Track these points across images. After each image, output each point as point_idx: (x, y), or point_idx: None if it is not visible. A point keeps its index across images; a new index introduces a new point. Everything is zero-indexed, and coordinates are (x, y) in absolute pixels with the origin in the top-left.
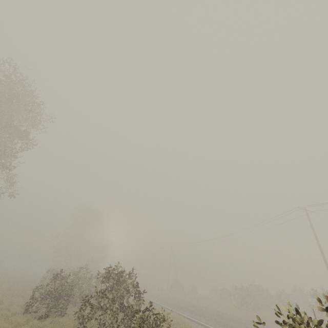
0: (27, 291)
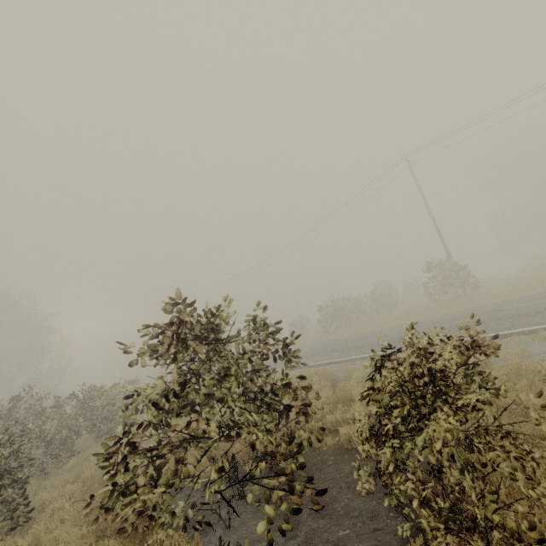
0: None
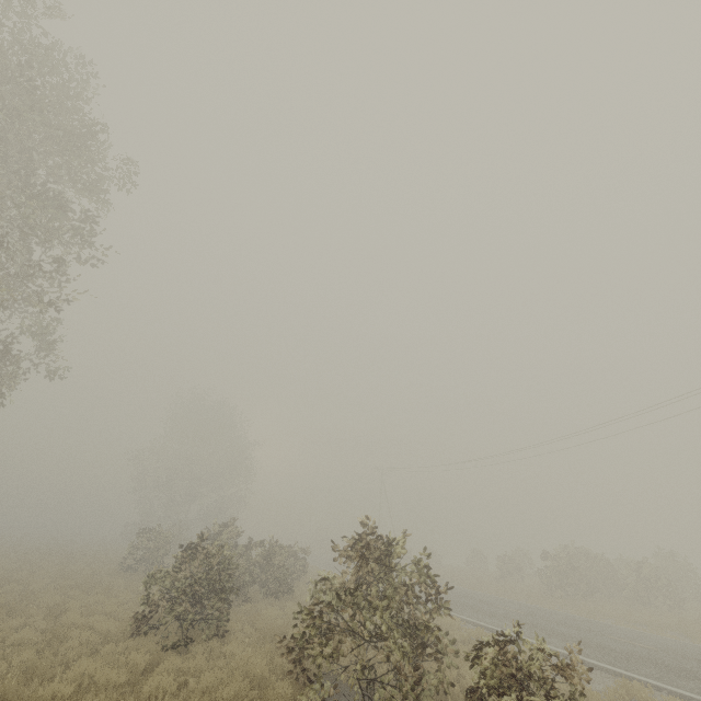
0: (102, 576)
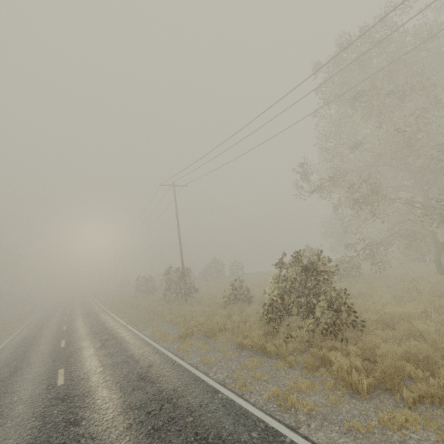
0: None
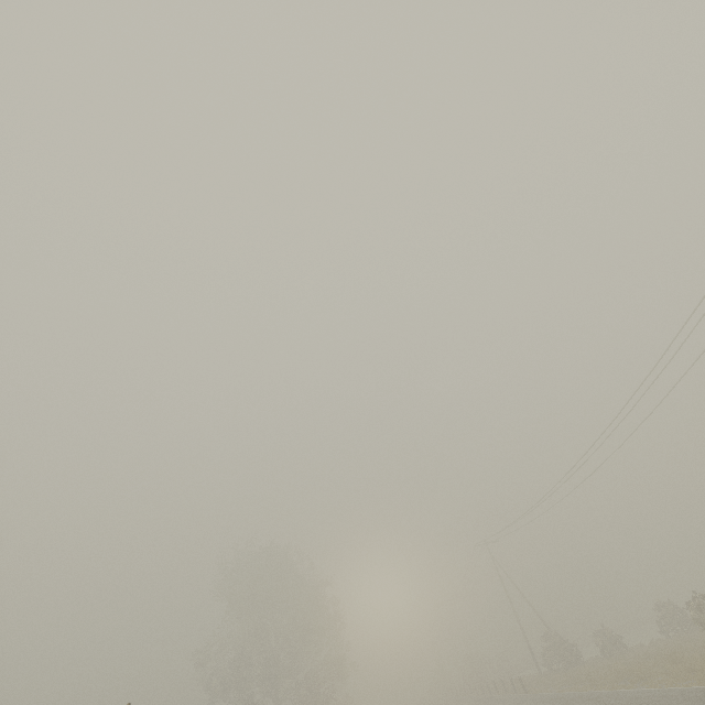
0: None
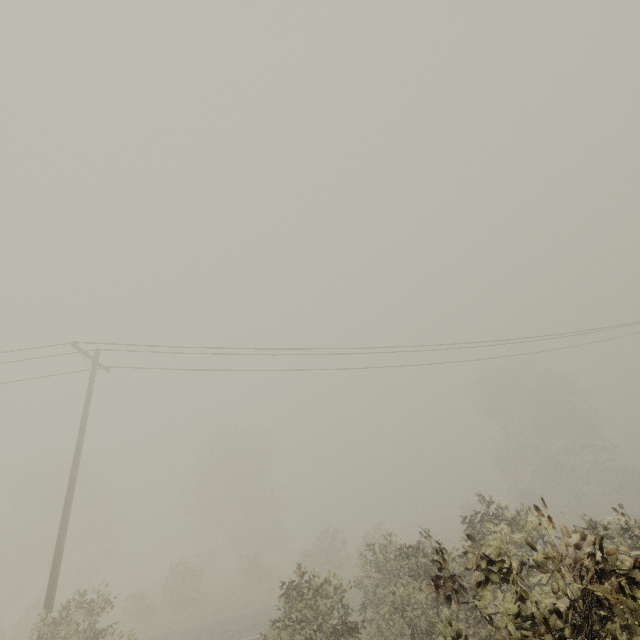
0: None
